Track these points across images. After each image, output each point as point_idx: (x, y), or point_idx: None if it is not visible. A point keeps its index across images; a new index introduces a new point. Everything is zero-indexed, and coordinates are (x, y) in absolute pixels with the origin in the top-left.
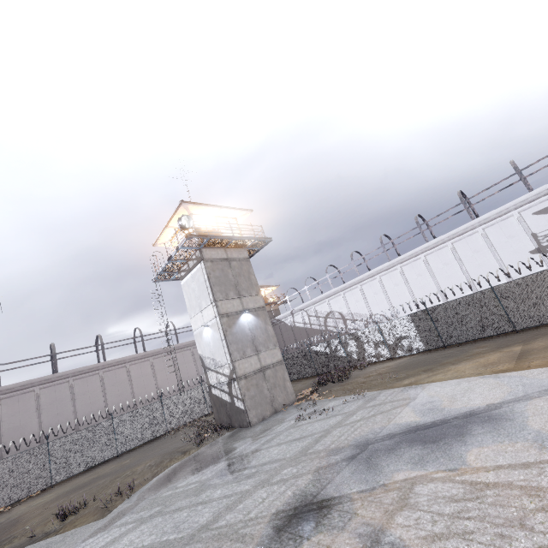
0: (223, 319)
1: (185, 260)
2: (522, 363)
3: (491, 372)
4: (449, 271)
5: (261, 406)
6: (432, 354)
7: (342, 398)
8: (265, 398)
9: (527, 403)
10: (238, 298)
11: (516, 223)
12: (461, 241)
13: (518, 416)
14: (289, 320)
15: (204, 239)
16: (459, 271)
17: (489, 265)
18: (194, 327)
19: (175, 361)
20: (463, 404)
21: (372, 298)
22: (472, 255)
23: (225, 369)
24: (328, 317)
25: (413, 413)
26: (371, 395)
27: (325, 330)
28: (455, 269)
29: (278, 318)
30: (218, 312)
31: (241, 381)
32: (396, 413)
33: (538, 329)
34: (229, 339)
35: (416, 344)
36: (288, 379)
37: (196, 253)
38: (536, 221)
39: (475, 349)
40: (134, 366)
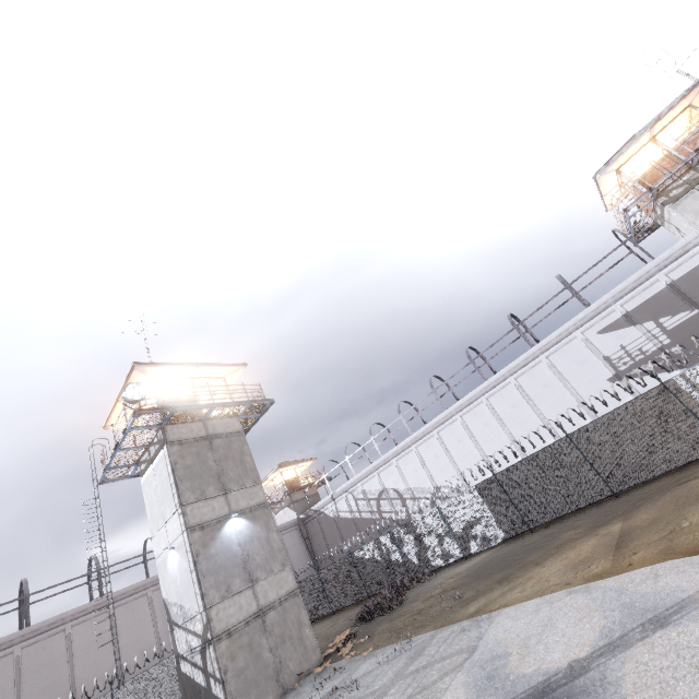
0: (193, 535)
1: (144, 446)
2: (621, 558)
3: (581, 578)
4: (520, 416)
5: (257, 686)
6: (515, 546)
7: (381, 652)
8: (264, 669)
9: (626, 657)
10: (222, 495)
11: (583, 346)
12: (525, 374)
13: (611, 695)
14: (331, 509)
15: (165, 413)
16: (532, 414)
17: (565, 401)
18: (157, 551)
19: (154, 605)
20: (537, 662)
21: (434, 463)
22: (542, 391)
23: (197, 623)
24: (381, 498)
25: (465, 689)
26: (420, 642)
27: (380, 518)
28: (527, 411)
29: (315, 507)
30: (186, 524)
31: (221, 643)
32: (441, 690)
33: (641, 488)
34: (201, 568)
35: (492, 531)
36: (306, 623)
37: (158, 433)
38: (604, 341)
39: (566, 532)
40: (79, 626)
